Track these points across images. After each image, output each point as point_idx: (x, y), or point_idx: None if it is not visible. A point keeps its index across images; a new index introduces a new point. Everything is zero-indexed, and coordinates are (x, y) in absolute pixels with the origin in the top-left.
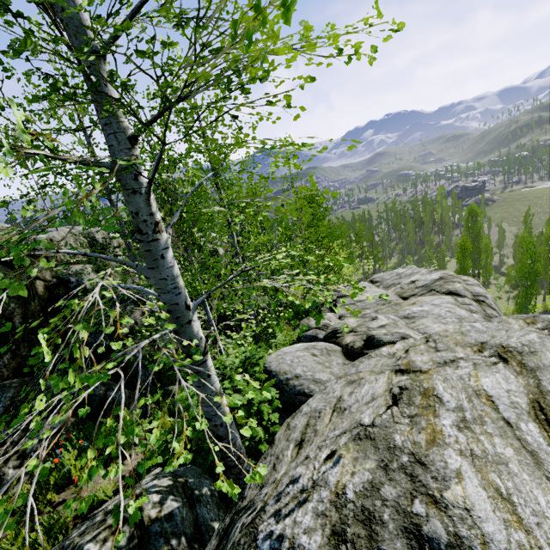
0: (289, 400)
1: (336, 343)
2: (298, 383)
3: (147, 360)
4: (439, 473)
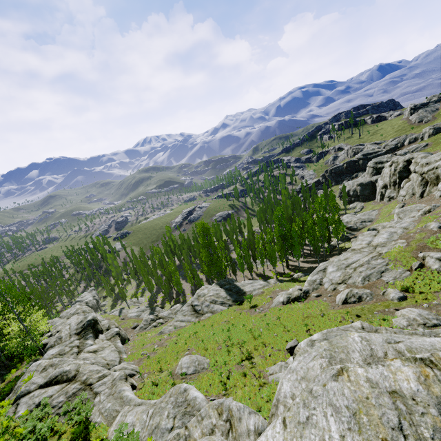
0: (46, 345)
1: (52, 336)
2: (47, 342)
3: (1, 368)
4: (61, 335)
